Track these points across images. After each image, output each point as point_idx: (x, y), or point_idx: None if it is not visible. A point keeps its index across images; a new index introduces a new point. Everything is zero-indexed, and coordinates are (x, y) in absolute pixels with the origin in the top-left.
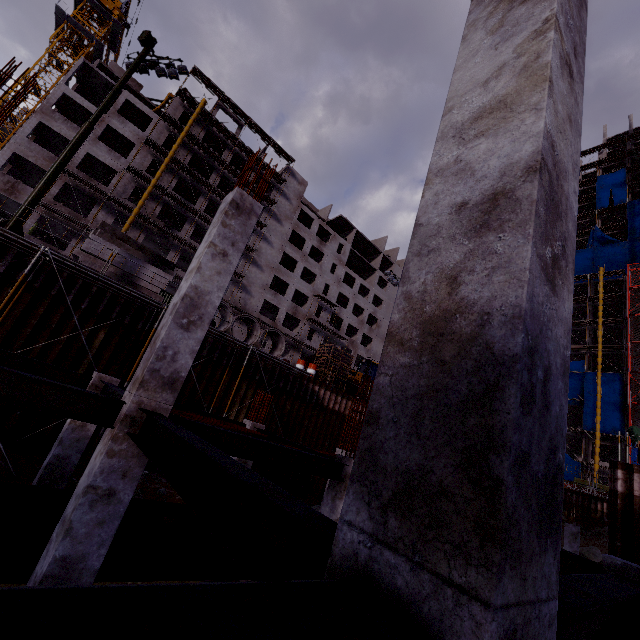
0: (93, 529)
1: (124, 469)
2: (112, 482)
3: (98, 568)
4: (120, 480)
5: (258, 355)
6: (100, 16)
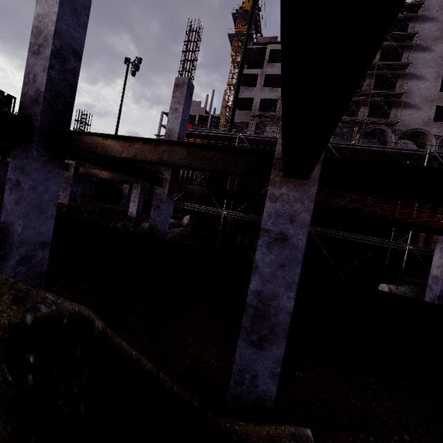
0: (276, 271)
1: (289, 214)
2: (281, 227)
3: (291, 310)
4: (288, 225)
5: (440, 164)
6: (246, 19)
